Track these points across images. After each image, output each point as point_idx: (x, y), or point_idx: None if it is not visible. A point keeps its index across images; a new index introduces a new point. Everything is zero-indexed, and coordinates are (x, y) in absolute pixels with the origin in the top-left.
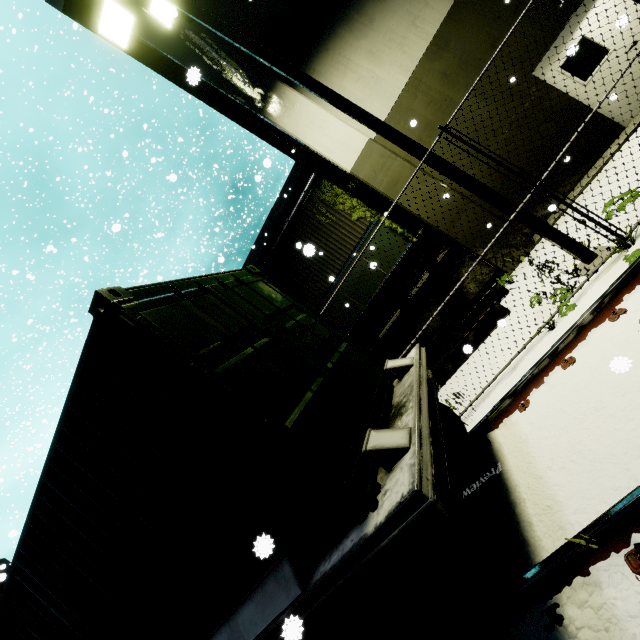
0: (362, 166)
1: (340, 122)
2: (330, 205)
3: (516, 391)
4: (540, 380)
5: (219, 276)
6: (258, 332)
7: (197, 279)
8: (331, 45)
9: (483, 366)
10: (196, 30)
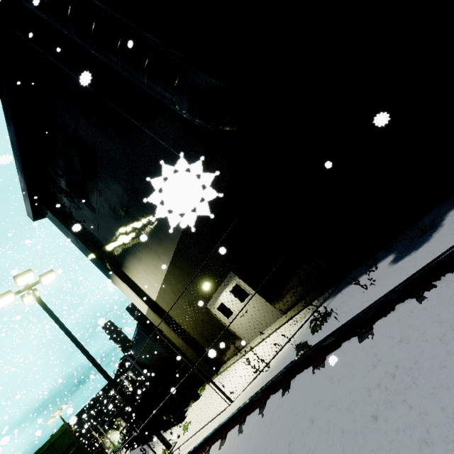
0: (149, 316)
1: (136, 297)
2: None
3: None
4: None
5: (44, 445)
6: None
7: None
8: (130, 260)
9: None
10: (79, 241)
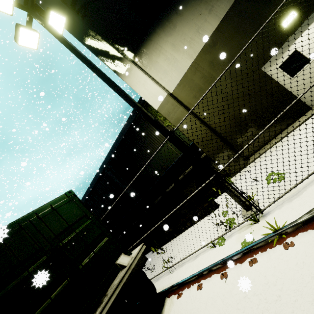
0: (163, 108)
1: (153, 83)
2: (154, 116)
3: (179, 285)
4: (190, 285)
5: (41, 208)
6: (45, 250)
7: (23, 217)
8: (153, 38)
9: (184, 248)
10: (85, 24)
